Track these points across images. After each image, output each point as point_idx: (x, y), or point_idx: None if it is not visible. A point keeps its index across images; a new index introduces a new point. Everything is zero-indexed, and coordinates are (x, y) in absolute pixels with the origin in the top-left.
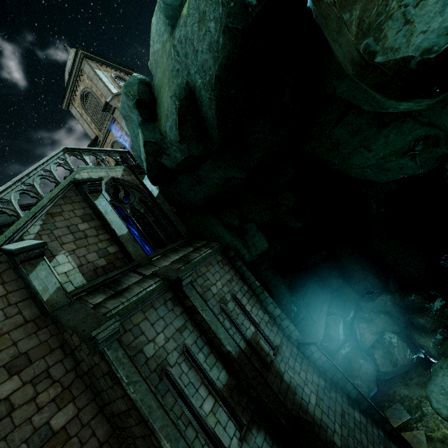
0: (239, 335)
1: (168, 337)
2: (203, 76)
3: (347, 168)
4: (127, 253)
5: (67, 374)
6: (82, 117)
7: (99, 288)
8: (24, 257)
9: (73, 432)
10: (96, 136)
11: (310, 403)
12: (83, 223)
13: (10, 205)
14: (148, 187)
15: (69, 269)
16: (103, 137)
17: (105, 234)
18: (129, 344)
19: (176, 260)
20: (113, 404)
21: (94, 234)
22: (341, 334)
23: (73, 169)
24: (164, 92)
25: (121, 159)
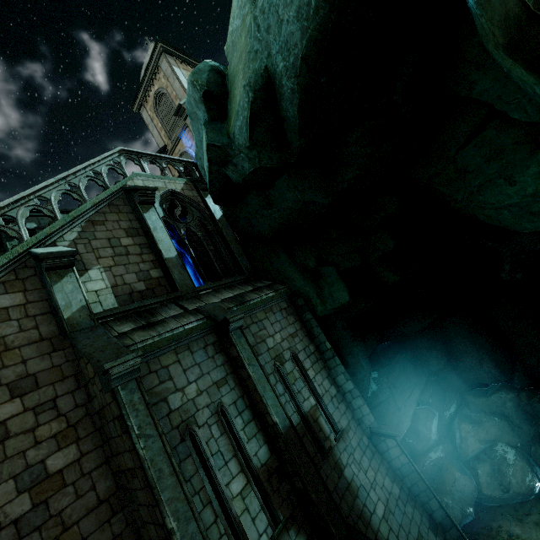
0: (293, 406)
1: (201, 389)
2: (286, 57)
3: (474, 207)
4: (172, 280)
5: (76, 410)
6: (153, 122)
7: (131, 315)
8: (51, 265)
9: (69, 480)
10: (165, 145)
11: (375, 514)
12: (127, 238)
13: (49, 205)
14: (210, 207)
15: (101, 287)
16: (171, 146)
17: (150, 255)
18: (151, 388)
19: (228, 298)
20: (120, 456)
21: (138, 253)
22: (433, 433)
23: (127, 175)
24: (238, 82)
25: (185, 171)
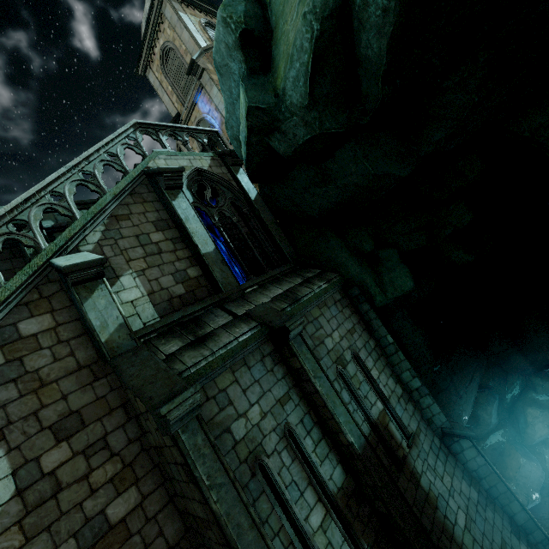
0: (361, 414)
1: (265, 410)
2: None
3: None
4: (213, 279)
5: (130, 446)
6: (162, 86)
7: (175, 328)
8: (77, 278)
9: (134, 528)
10: (178, 113)
11: (457, 525)
12: (157, 232)
13: (64, 201)
14: (243, 185)
15: (137, 296)
16: (186, 113)
17: (184, 250)
18: (211, 419)
19: (278, 296)
20: (187, 501)
21: (171, 249)
22: (493, 417)
23: (146, 154)
24: (291, 11)
25: (209, 143)
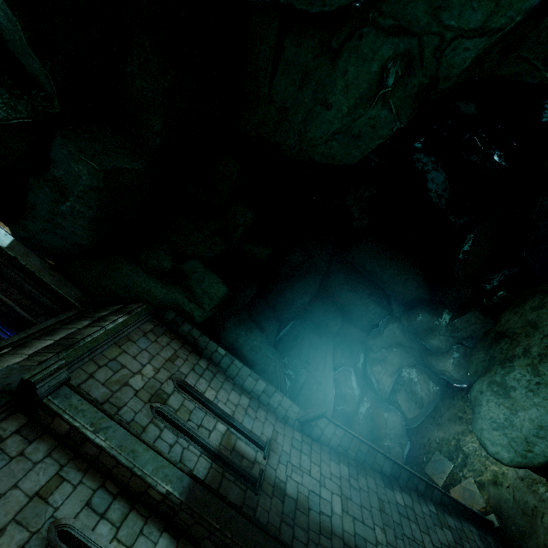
0: (196, 449)
1: None
2: None
3: (308, 148)
4: None
5: None
6: None
7: None
8: None
9: None
10: None
11: (334, 514)
12: None
13: None
14: None
15: None
16: None
17: None
18: None
19: (42, 349)
20: None
21: None
22: (355, 389)
23: None
24: None
25: None
